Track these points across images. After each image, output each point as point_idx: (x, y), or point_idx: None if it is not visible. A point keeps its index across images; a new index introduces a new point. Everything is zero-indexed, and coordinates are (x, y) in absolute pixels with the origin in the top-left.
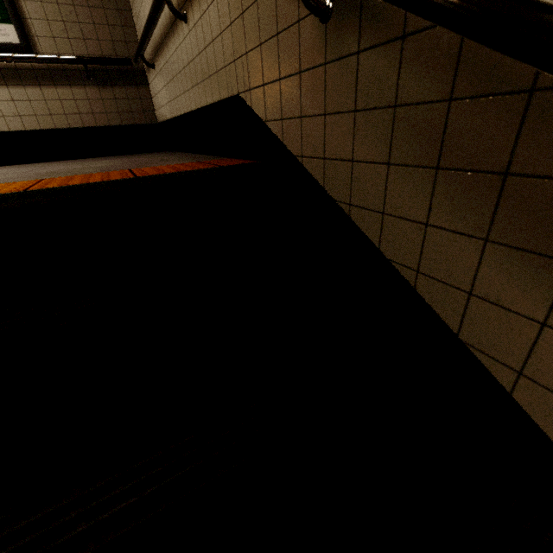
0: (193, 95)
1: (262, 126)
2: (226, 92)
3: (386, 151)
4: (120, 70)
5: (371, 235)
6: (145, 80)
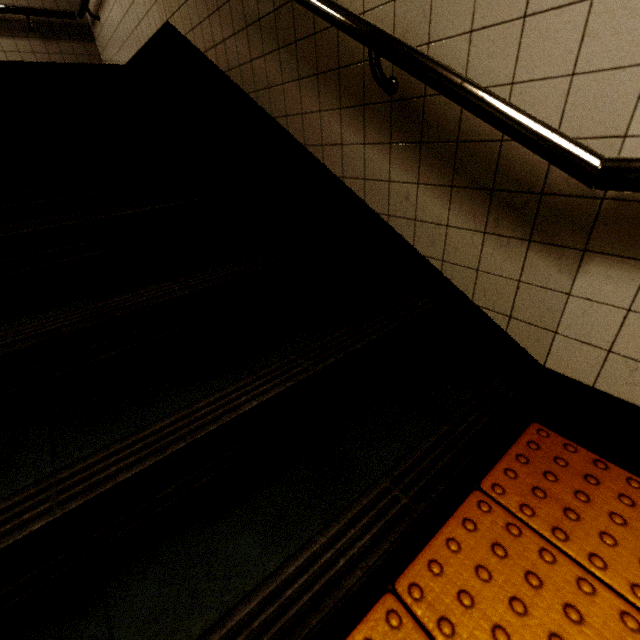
0: (138, 35)
1: (184, 40)
2: (160, 22)
3: (232, 28)
4: (64, 24)
5: (239, 84)
6: (91, 36)
